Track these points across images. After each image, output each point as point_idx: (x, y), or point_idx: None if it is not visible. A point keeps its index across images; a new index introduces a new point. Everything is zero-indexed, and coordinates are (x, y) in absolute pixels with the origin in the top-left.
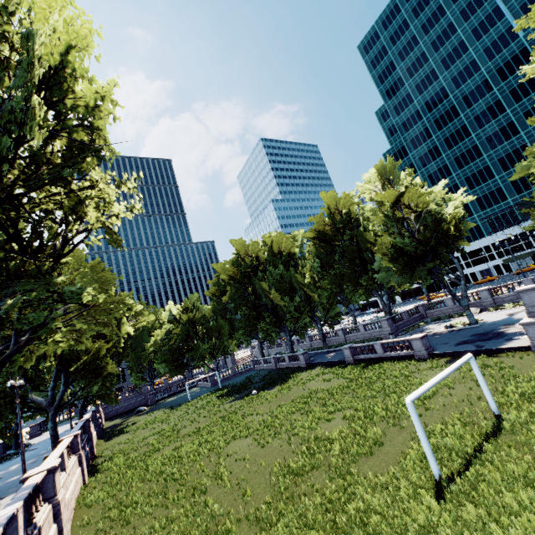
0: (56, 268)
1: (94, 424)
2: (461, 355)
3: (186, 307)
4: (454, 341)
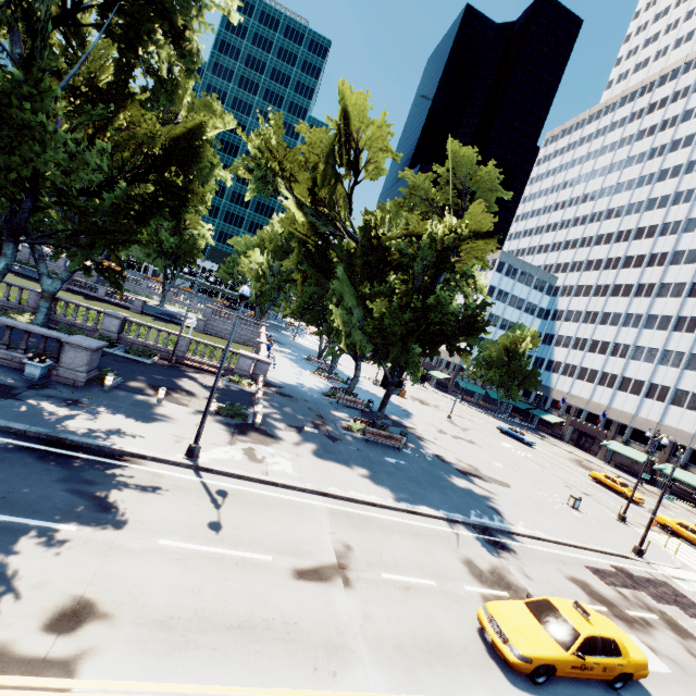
0: None
1: None
2: (160, 319)
3: None
4: (154, 311)
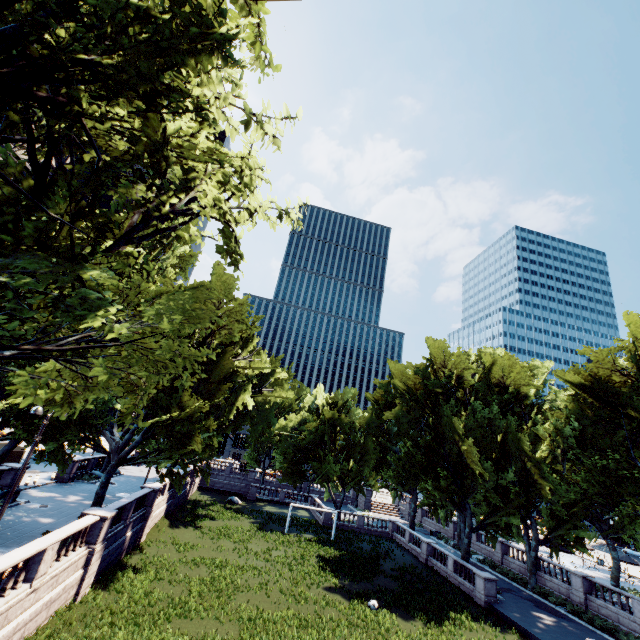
0: (97, 252)
1: (170, 493)
2: None
3: (335, 400)
4: None
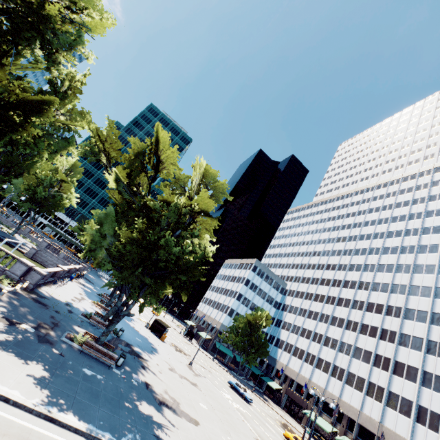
0: None
1: None
2: (0, 240)
3: None
4: (1, 234)
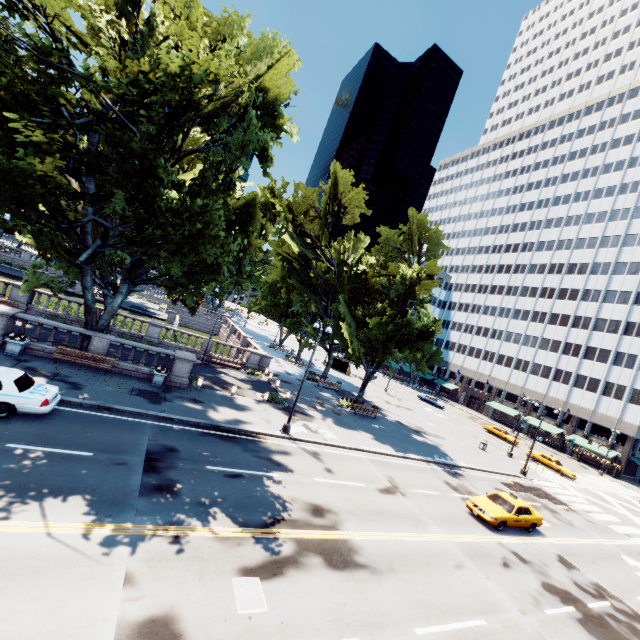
0: None
1: None
2: (135, 313)
3: None
4: (125, 304)
